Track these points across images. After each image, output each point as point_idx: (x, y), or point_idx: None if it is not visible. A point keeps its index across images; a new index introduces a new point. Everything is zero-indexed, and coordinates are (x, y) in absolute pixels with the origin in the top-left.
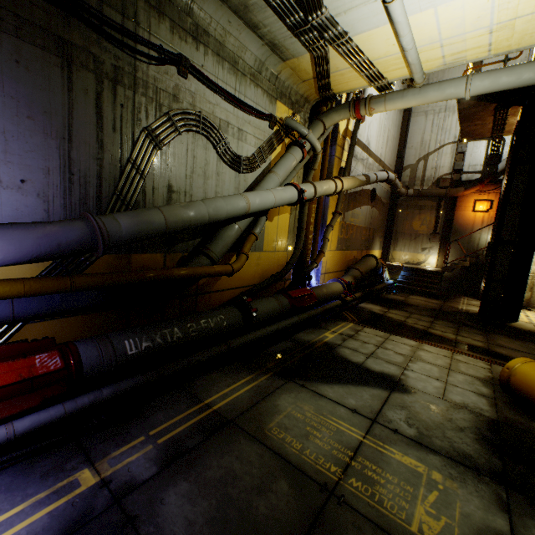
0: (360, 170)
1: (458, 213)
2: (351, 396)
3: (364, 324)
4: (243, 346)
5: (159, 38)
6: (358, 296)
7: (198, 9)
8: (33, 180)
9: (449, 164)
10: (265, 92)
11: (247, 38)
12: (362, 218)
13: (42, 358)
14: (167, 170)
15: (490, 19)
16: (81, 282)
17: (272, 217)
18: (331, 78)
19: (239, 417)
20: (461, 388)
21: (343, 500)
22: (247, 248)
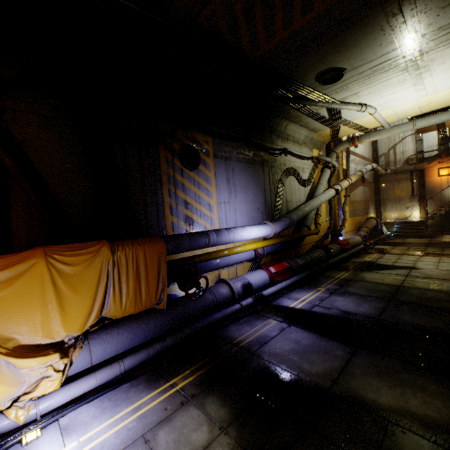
0: (353, 166)
1: (427, 179)
2: (393, 272)
3: (384, 253)
4: (332, 264)
5: (279, 145)
6: (371, 242)
7: (287, 129)
8: (259, 207)
9: (412, 148)
10: (308, 147)
11: (302, 131)
12: (359, 195)
13: (284, 263)
14: (285, 194)
15: (417, 106)
16: (287, 238)
17: None
18: (338, 133)
19: (352, 279)
20: (445, 266)
21: (404, 286)
22: (318, 221)
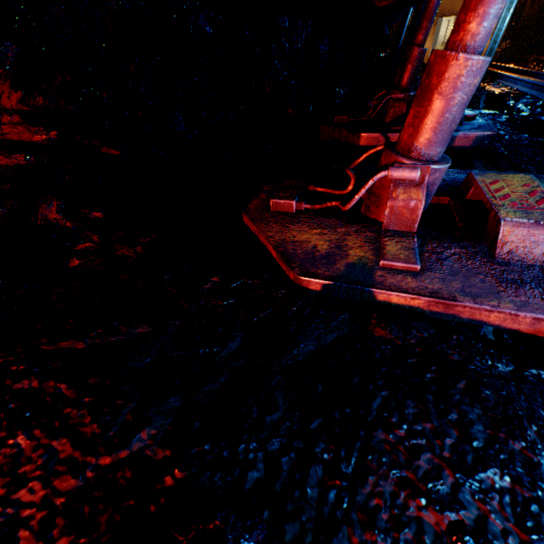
0: None
1: None
2: None
3: None
4: None
5: None
6: None
7: None
8: None
9: None
10: None
11: None
12: None
13: None
14: None
15: None
16: None
17: None
18: None
19: None
20: None
21: None
22: None
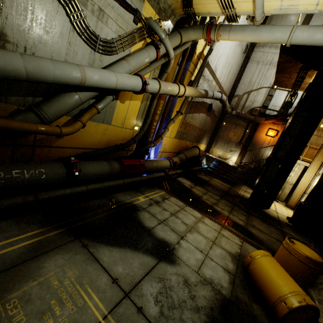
0: (205, 87)
1: (257, 134)
2: (122, 263)
3: (172, 194)
4: (56, 198)
5: None
6: (179, 172)
7: None
8: None
9: (261, 101)
10: None
11: None
12: (198, 121)
13: None
14: None
15: None
16: None
17: (124, 100)
18: None
19: None
20: (215, 262)
21: None
22: (85, 117)
